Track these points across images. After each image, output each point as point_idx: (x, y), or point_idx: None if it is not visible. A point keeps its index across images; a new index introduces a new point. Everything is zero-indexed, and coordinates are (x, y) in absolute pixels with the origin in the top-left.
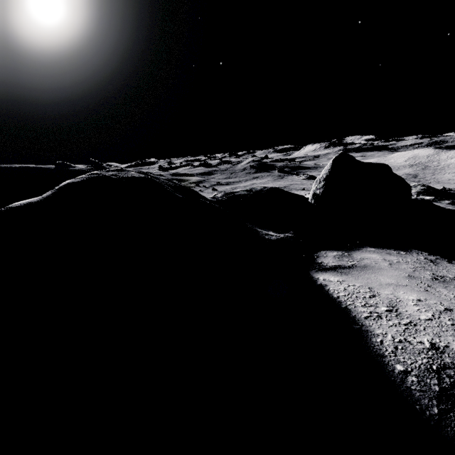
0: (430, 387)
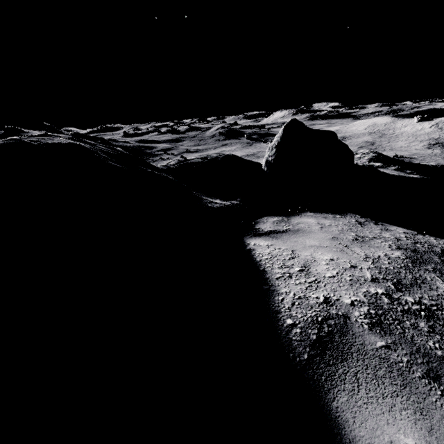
0: (309, 336)
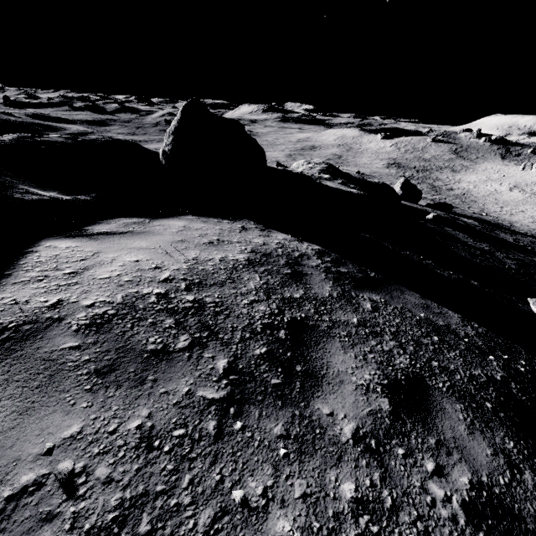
0: None
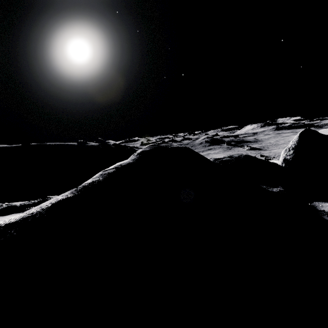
0: None
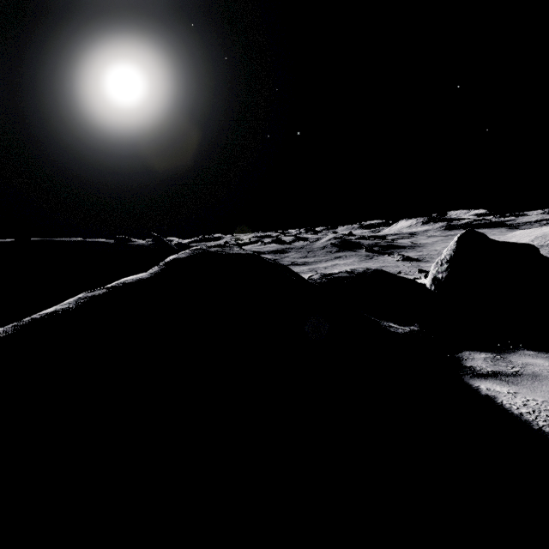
0: None
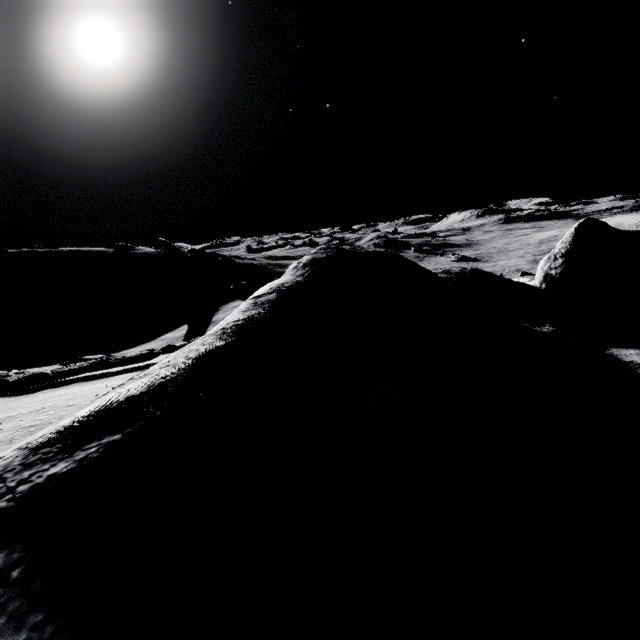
0: None
